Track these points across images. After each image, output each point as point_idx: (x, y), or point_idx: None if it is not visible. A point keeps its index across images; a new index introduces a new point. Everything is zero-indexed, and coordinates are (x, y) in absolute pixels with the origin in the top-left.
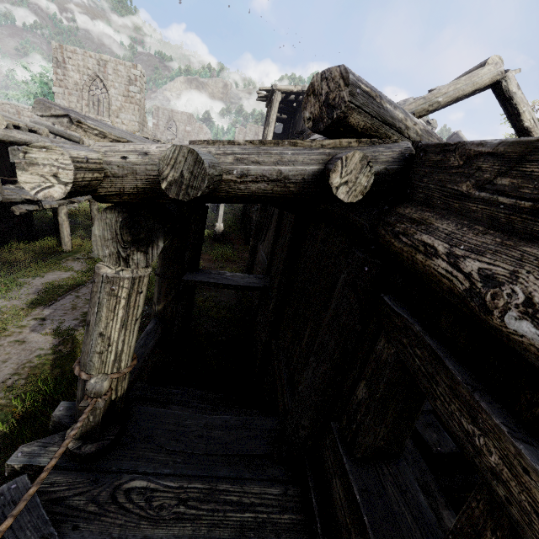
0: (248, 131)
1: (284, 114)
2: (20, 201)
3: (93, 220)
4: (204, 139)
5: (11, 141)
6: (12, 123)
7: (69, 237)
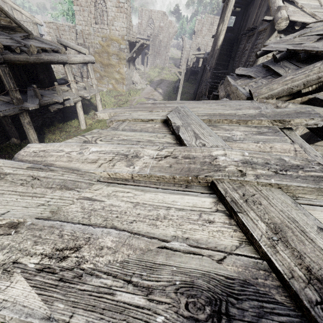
0: (205, 22)
1: (237, 7)
2: (52, 103)
3: (97, 107)
4: (172, 32)
5: (42, 62)
6: (41, 48)
7: (84, 120)
